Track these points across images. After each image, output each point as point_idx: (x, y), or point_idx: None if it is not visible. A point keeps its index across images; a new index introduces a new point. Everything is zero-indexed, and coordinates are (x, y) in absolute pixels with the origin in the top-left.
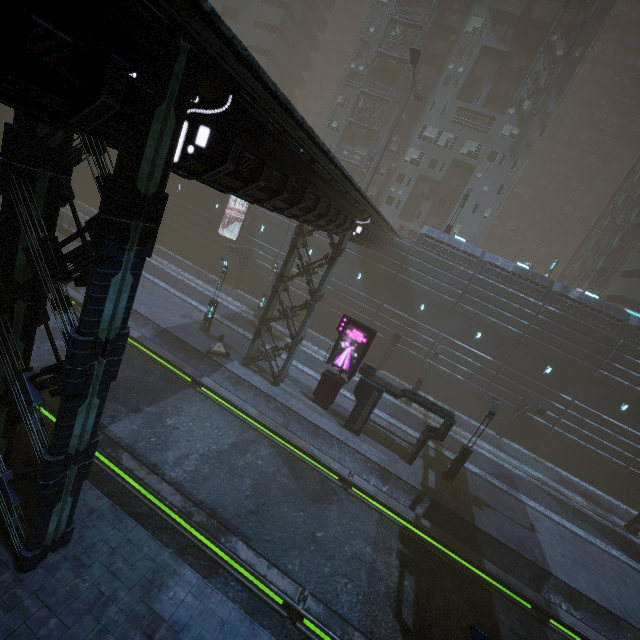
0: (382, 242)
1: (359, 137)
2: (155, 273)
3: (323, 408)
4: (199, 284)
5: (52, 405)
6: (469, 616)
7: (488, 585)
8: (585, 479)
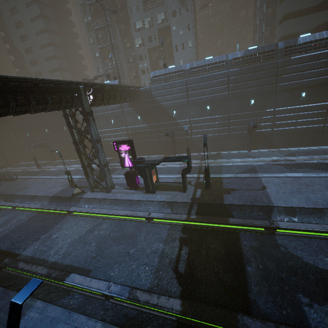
0: (130, 95)
1: (109, 52)
2: (52, 174)
3: (135, 190)
4: (75, 167)
5: None
6: (222, 251)
7: (236, 230)
8: (306, 145)
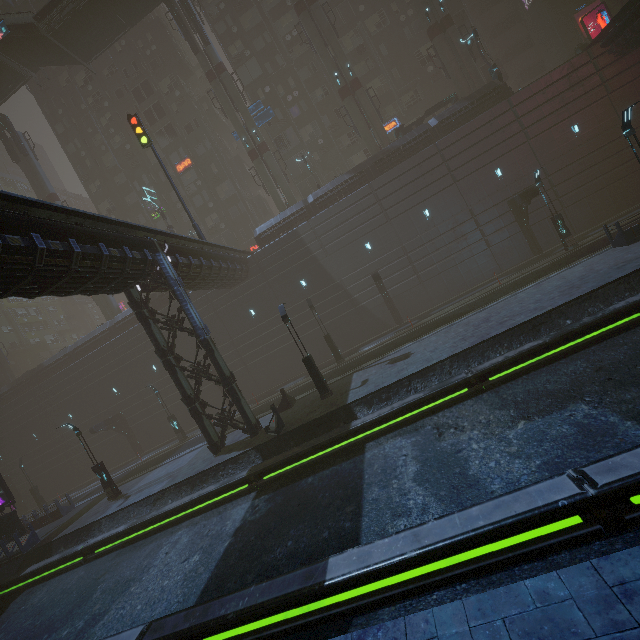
0: None
1: None
2: None
3: None
4: None
5: (287, 452)
6: None
7: None
8: None
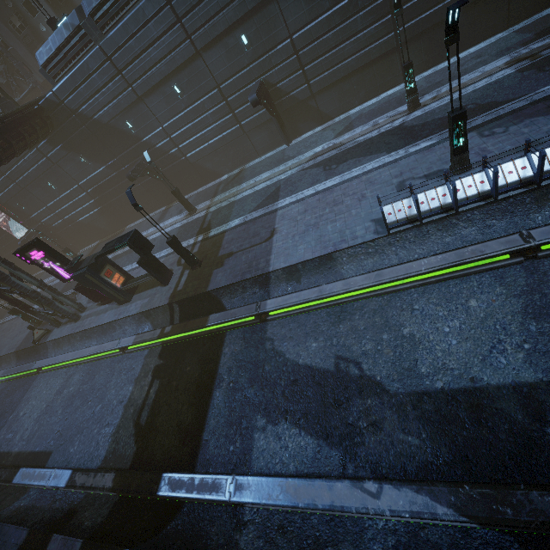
0: (20, 132)
1: None
2: None
3: (109, 303)
4: (50, 281)
5: None
6: (196, 374)
7: (222, 331)
8: (380, 90)
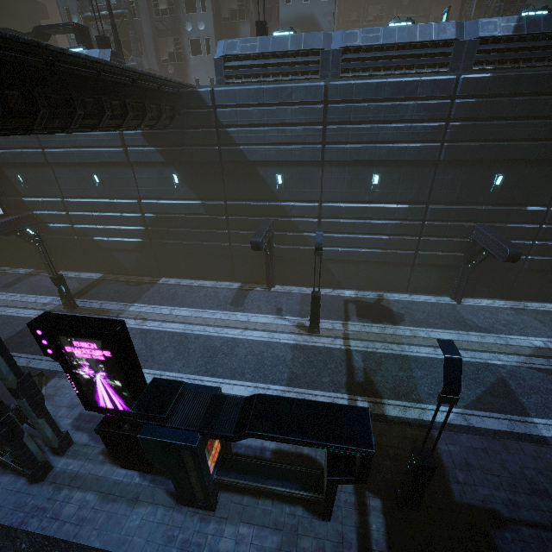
0: (143, 106)
1: None
2: None
3: (144, 472)
4: None
5: None
6: None
7: None
8: None
